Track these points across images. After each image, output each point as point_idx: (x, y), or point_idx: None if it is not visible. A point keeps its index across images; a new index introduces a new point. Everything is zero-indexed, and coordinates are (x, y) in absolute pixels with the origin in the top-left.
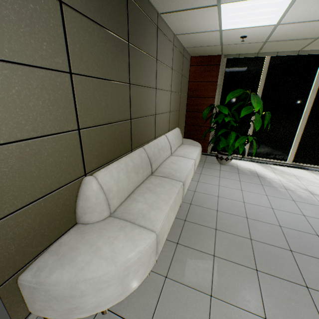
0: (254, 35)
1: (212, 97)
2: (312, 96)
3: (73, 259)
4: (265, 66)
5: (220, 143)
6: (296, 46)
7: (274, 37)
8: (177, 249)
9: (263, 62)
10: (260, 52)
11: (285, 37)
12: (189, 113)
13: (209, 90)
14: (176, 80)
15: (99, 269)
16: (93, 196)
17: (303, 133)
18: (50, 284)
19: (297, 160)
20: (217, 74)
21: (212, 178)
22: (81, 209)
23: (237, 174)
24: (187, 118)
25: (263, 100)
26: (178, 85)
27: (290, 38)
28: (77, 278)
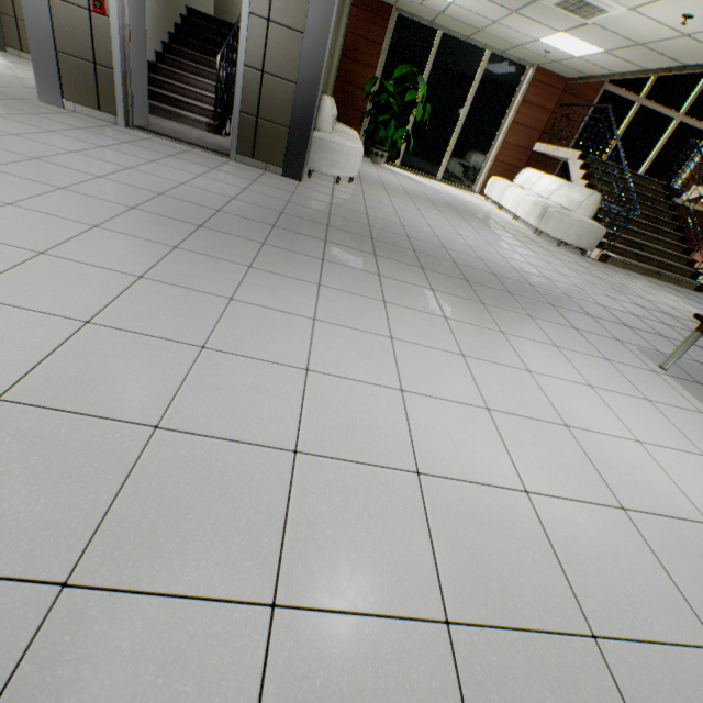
0: (433, 3)
1: (373, 68)
2: (470, 100)
3: (334, 138)
4: (436, 44)
5: (379, 132)
6: (465, 31)
7: (448, 13)
8: (362, 183)
9: (435, 37)
10: (435, 22)
11: (457, 18)
12: (340, 84)
13: (371, 56)
14: (344, 27)
15: (349, 144)
16: (329, 111)
17: (456, 145)
18: (330, 142)
19: (446, 178)
20: (384, 34)
21: (370, 168)
22: (322, 119)
23: (391, 173)
24: (336, 93)
25: (427, 91)
26: (343, 35)
27: (461, 21)
28: (342, 143)
